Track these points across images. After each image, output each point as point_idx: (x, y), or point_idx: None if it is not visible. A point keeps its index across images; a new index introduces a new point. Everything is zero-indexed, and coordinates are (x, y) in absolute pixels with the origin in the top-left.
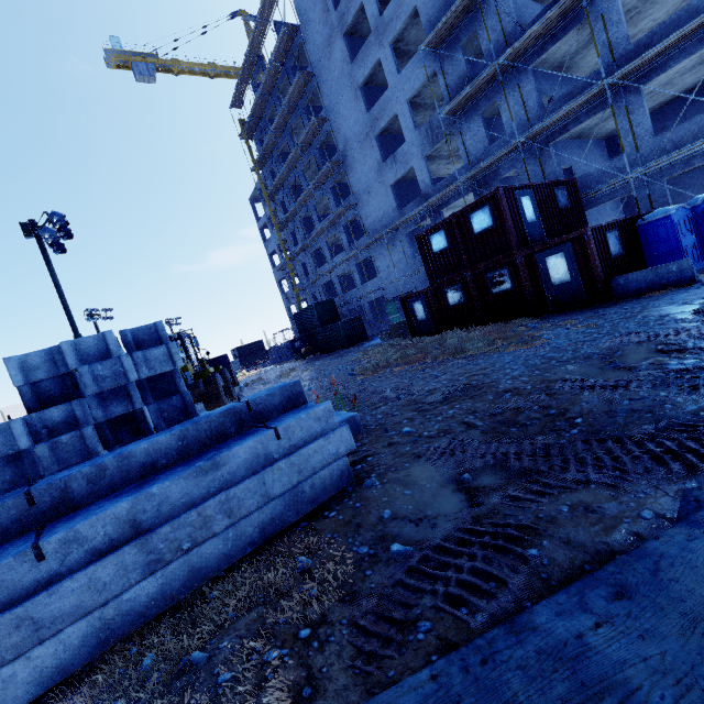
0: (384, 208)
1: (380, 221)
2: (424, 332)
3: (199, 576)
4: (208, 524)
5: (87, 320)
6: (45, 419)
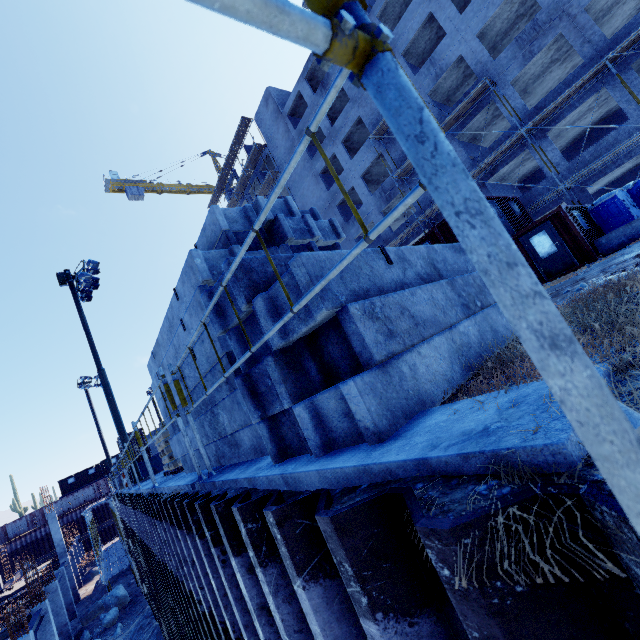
0: None
1: None
2: None
3: (499, 338)
4: (482, 292)
5: (80, 388)
6: None
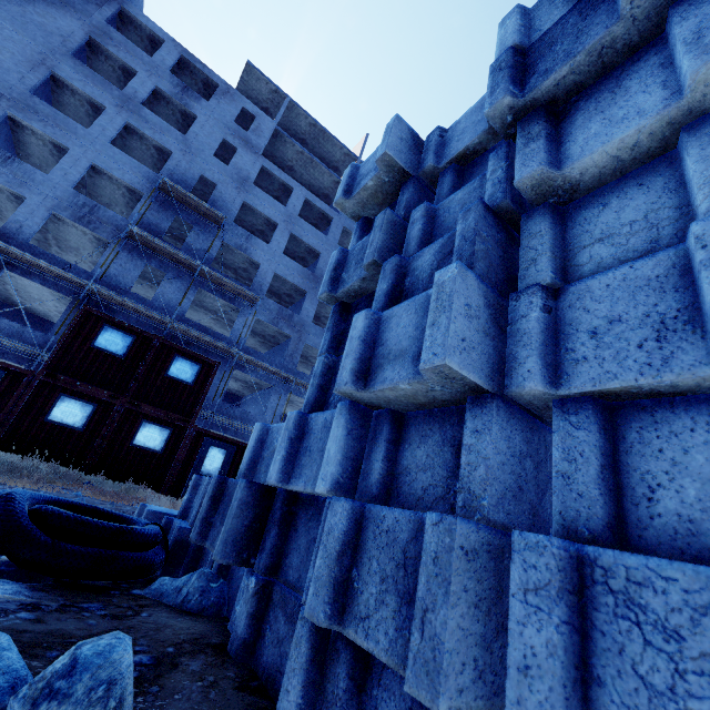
0: None
1: None
2: None
3: None
4: None
5: None
6: None
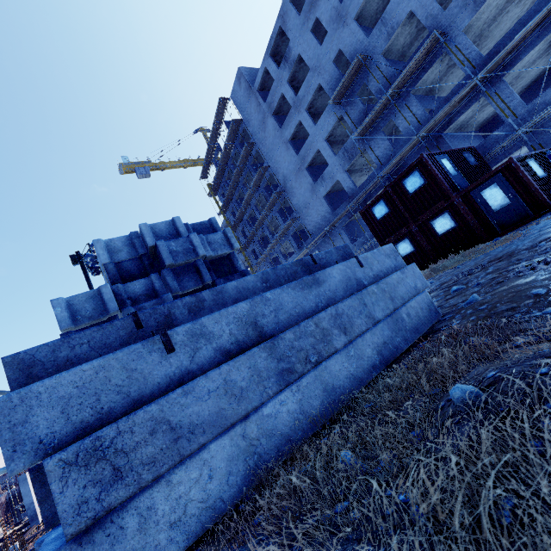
0: (321, 214)
1: (319, 224)
2: None
3: (335, 398)
4: (327, 337)
5: None
6: (128, 291)
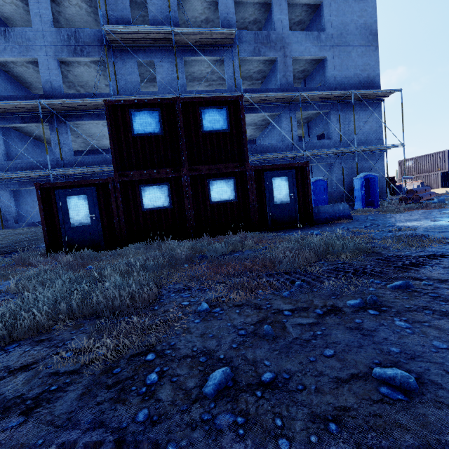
0: None
1: None
2: (79, 245)
3: None
4: None
5: None
6: None
